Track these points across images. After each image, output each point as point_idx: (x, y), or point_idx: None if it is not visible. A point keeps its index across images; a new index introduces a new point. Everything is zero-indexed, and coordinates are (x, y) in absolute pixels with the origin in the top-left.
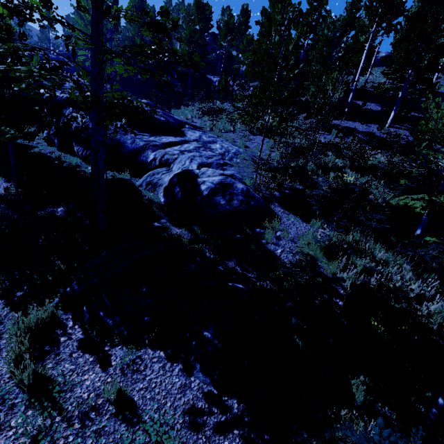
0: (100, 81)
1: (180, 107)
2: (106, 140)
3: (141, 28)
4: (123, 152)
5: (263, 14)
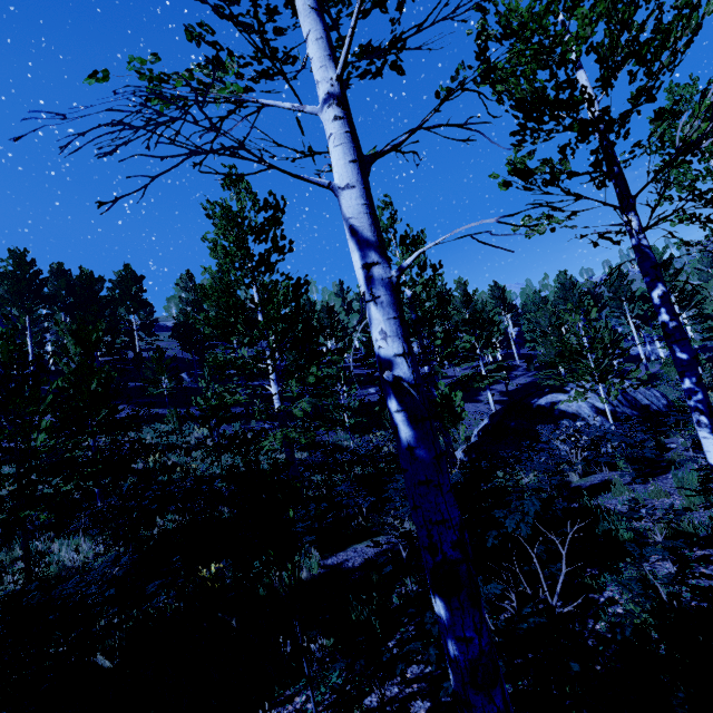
0: None
1: None
2: None
3: None
4: None
5: None
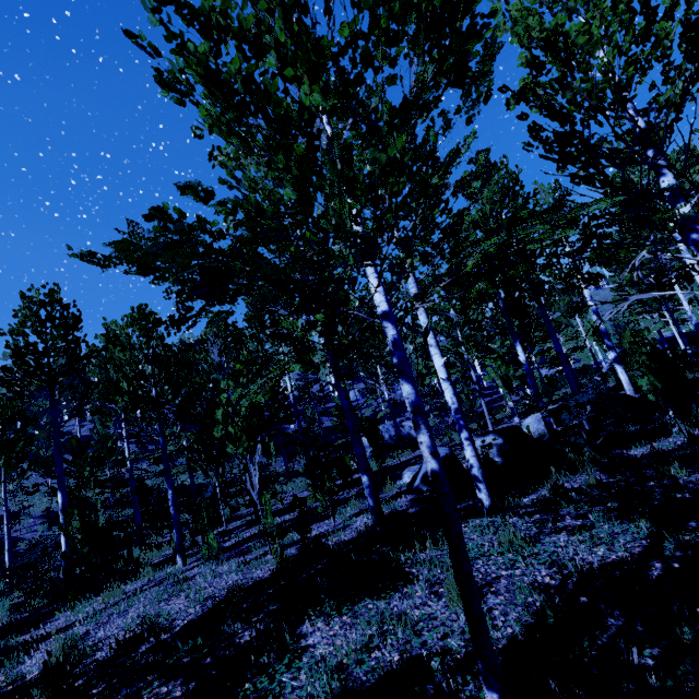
0: None
1: None
2: None
3: None
4: None
5: None
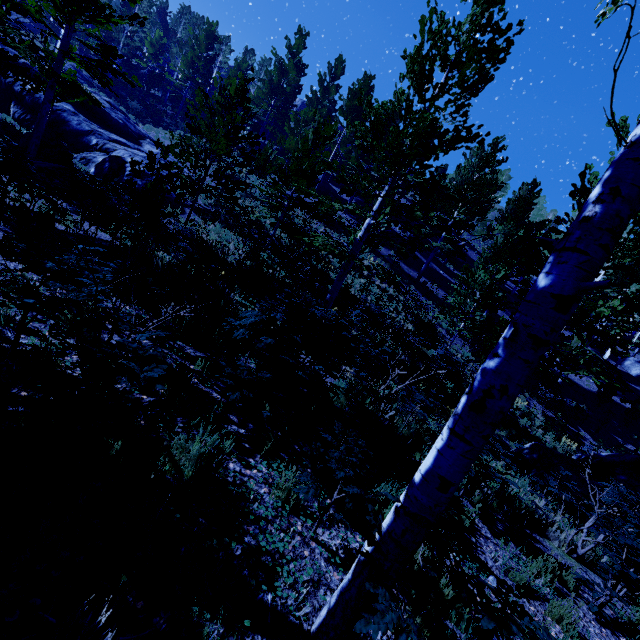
0: (61, 65)
1: (159, 128)
2: (52, 109)
3: (134, 23)
4: (66, 128)
5: (267, 75)
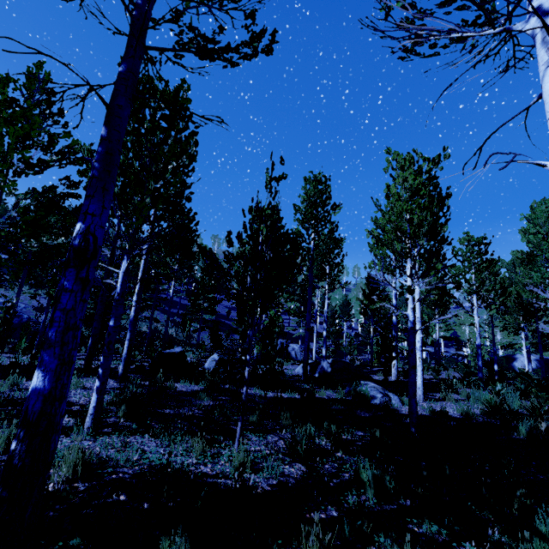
0: None
1: None
2: None
3: None
4: None
5: None
